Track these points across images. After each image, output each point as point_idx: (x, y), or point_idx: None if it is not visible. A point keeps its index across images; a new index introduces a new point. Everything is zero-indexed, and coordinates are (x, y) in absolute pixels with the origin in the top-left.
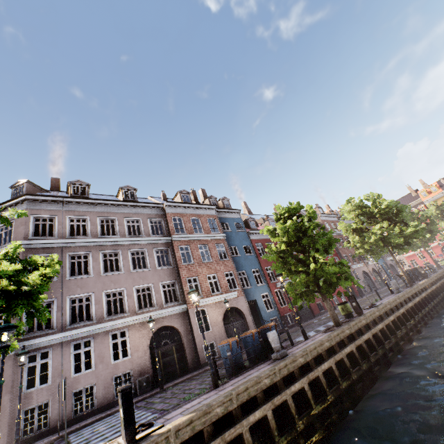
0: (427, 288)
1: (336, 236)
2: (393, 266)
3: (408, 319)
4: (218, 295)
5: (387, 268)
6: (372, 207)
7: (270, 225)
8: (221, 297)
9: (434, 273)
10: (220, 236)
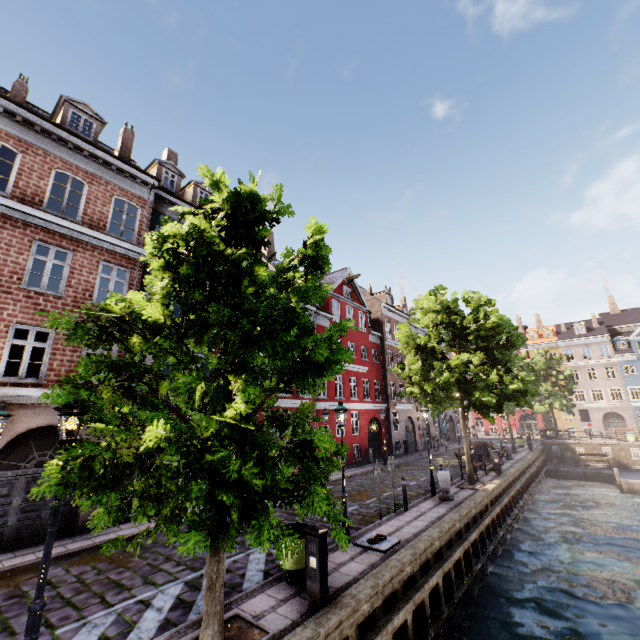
0: (495, 499)
1: (394, 348)
2: (453, 420)
3: (440, 603)
4: (22, 385)
5: (444, 420)
6: (471, 317)
7: None
8: (27, 394)
9: (508, 462)
10: (128, 250)
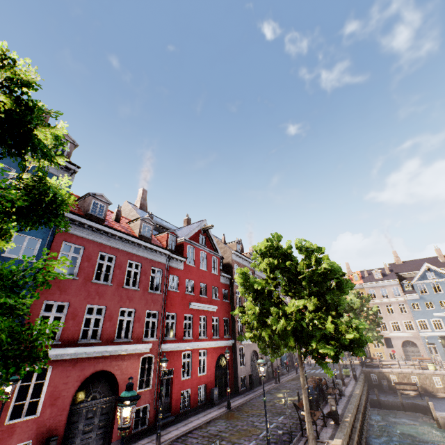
0: None
1: None
2: None
3: None
4: None
5: None
6: (304, 263)
7: (142, 228)
8: None
9: (341, 400)
10: None
